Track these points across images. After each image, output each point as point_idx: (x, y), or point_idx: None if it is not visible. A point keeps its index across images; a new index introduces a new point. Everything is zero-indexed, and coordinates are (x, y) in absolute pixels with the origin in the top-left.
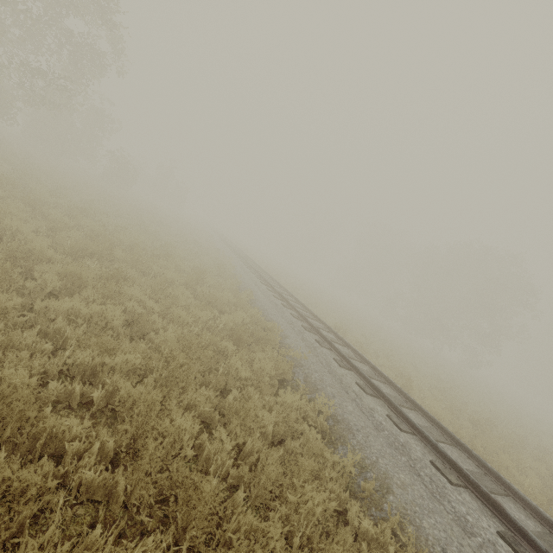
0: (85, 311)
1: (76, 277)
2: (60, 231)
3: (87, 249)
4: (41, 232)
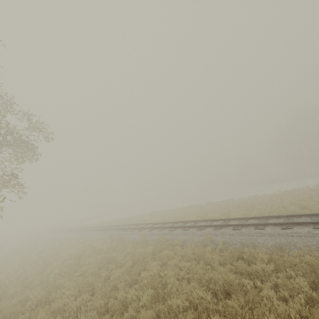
0: None
1: None
2: None
3: None
4: None
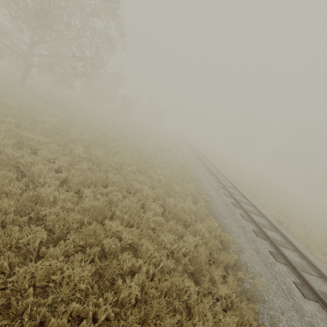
0: (55, 277)
1: (66, 219)
2: (76, 163)
3: (88, 179)
4: (64, 166)
